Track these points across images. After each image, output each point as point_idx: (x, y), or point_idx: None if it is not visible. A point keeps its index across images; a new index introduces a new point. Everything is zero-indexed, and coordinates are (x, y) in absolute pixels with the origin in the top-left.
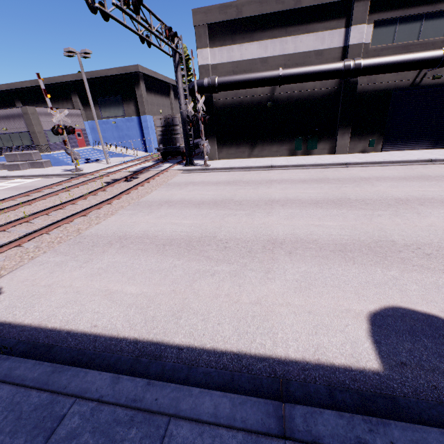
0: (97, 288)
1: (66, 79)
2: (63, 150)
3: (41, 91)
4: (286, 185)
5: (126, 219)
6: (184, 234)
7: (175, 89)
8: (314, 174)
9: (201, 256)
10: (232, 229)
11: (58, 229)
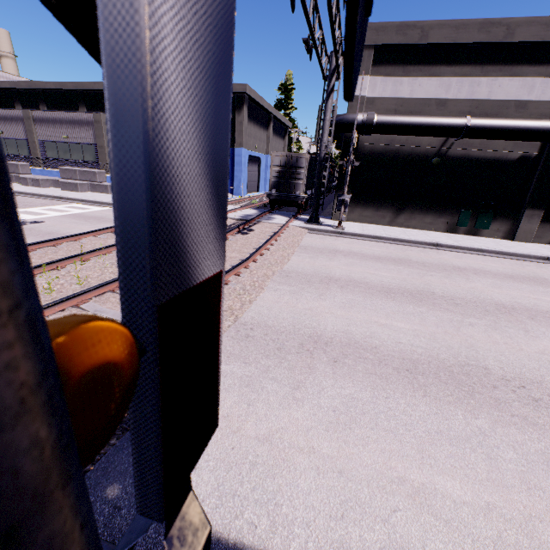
0: (376, 470)
1: None
2: None
3: None
4: (493, 280)
5: (292, 301)
6: (423, 352)
7: (275, 121)
8: (514, 267)
9: (509, 414)
10: (500, 357)
11: None
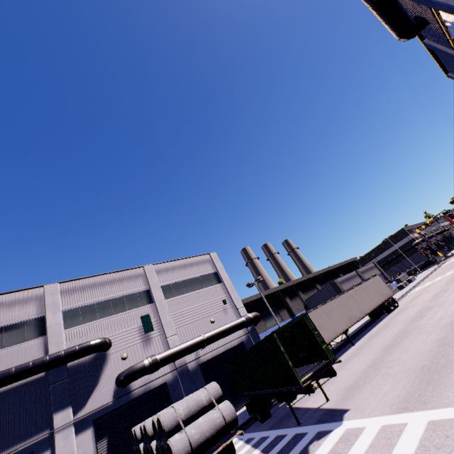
0: None
1: (336, 266)
2: None
3: (325, 275)
4: None
5: None
6: None
7: None
8: None
9: None
10: None
11: None
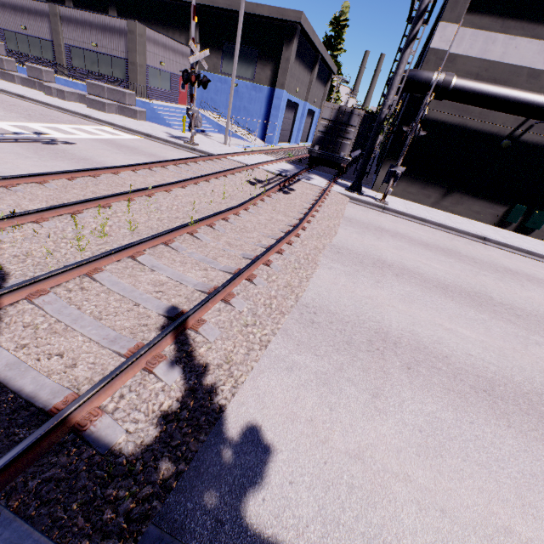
0: (479, 514)
1: None
2: (160, 100)
3: (150, 5)
4: None
5: (349, 285)
6: (496, 371)
7: (320, 63)
8: None
9: None
10: None
11: (260, 276)
